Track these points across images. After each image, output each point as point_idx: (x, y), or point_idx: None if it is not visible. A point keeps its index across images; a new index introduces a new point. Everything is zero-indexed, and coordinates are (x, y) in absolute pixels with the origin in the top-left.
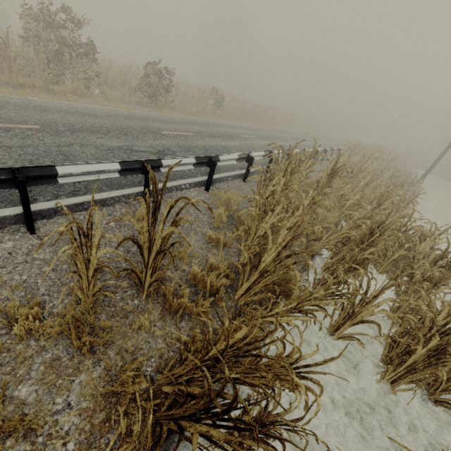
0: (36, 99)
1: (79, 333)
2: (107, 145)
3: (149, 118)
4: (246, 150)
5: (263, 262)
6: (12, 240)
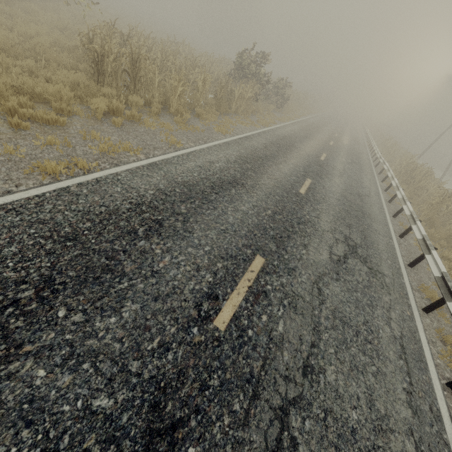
0: (278, 126)
1: (430, 224)
2: (345, 161)
3: (306, 129)
4: (354, 150)
5: (448, 209)
6: (390, 205)
